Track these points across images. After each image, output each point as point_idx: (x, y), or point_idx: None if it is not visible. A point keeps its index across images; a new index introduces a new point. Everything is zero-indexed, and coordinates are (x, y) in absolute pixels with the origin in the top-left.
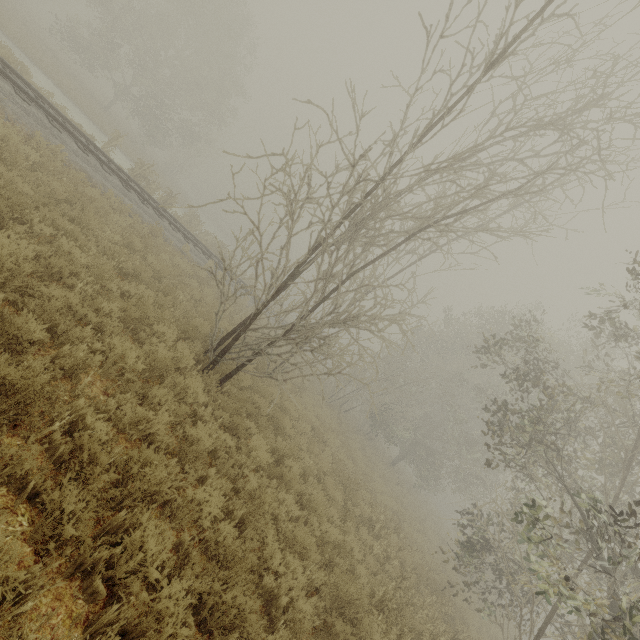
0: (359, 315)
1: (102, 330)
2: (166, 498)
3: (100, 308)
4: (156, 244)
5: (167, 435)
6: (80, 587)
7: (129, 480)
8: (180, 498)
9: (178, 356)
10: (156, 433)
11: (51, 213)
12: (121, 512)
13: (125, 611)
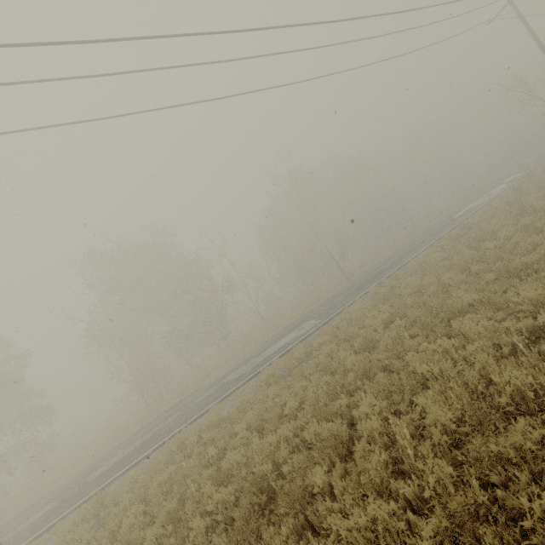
0: None
1: None
2: None
3: None
4: None
5: None
6: None
7: None
8: None
9: None
10: None
11: None
12: None
13: None
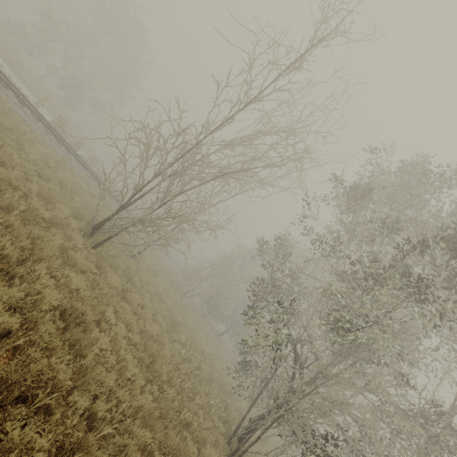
0: (182, 214)
1: (25, 198)
2: (52, 274)
3: (25, 187)
4: (64, 168)
5: (57, 249)
6: (6, 284)
7: (35, 254)
8: (60, 275)
9: (69, 223)
10: (51, 246)
11: (1, 133)
12: (30, 262)
13: (29, 288)
